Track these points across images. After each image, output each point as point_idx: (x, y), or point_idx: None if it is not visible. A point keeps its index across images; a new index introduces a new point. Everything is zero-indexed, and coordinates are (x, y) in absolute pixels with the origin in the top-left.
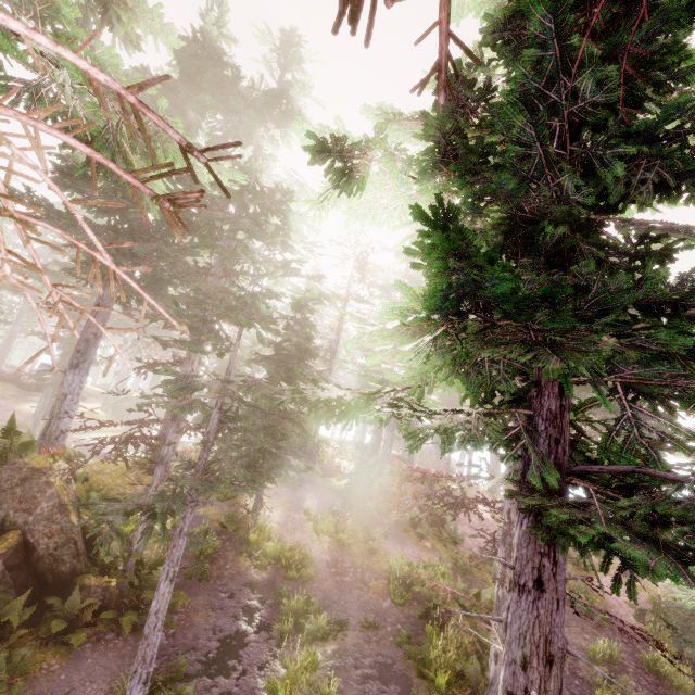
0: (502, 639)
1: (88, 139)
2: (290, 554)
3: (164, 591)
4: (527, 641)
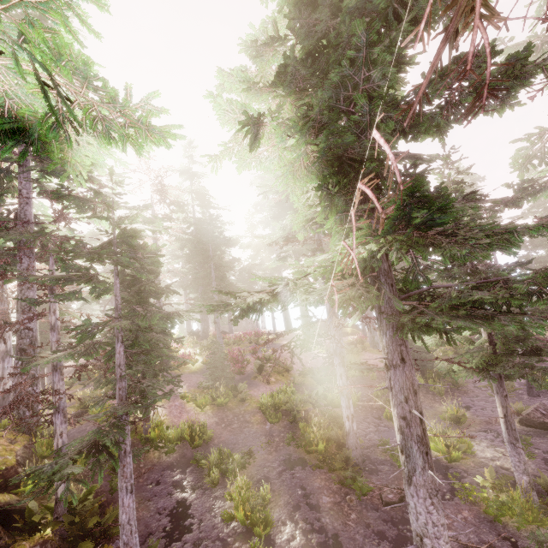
0: (348, 407)
1: (3, 115)
2: (187, 431)
3: (128, 503)
4: (404, 389)
